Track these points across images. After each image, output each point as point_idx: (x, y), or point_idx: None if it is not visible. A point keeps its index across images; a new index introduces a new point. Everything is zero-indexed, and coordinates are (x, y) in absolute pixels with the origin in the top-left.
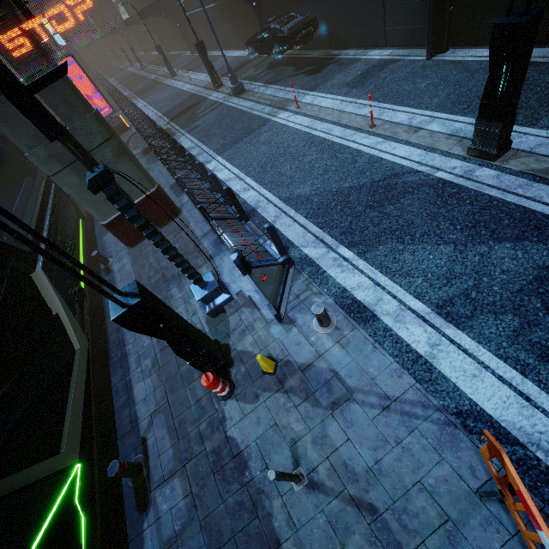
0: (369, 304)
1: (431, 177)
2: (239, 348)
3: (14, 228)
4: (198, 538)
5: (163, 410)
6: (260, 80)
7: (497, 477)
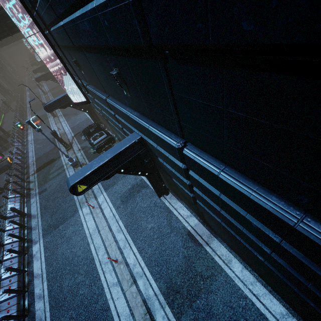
0: None
1: None
2: None
3: None
4: None
5: None
6: (88, 156)
7: None
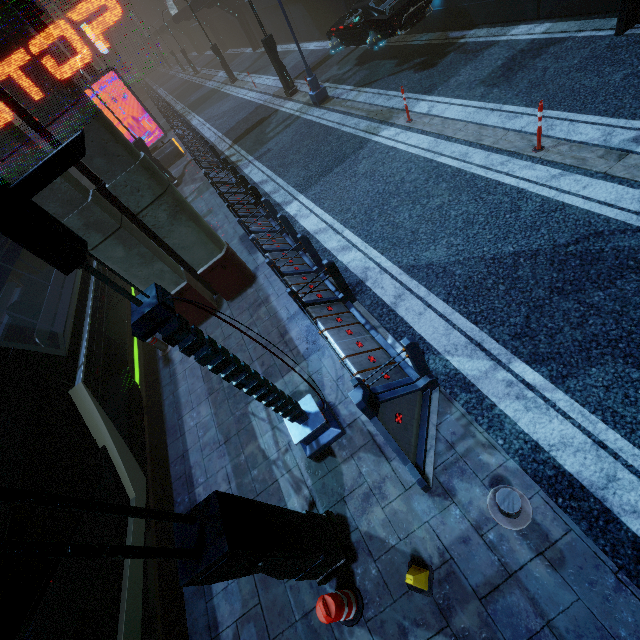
0: (591, 483)
1: None
2: (363, 528)
3: (46, 327)
4: None
5: (253, 618)
6: (348, 81)
7: None
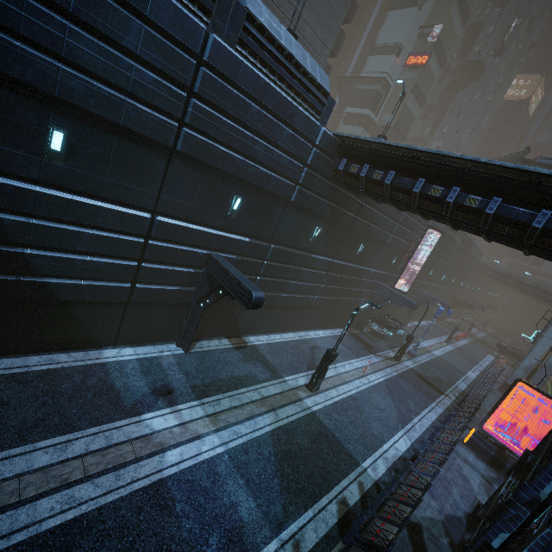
0: (486, 365)
1: (455, 349)
2: None
3: None
4: None
5: None
6: (397, 345)
7: (496, 363)
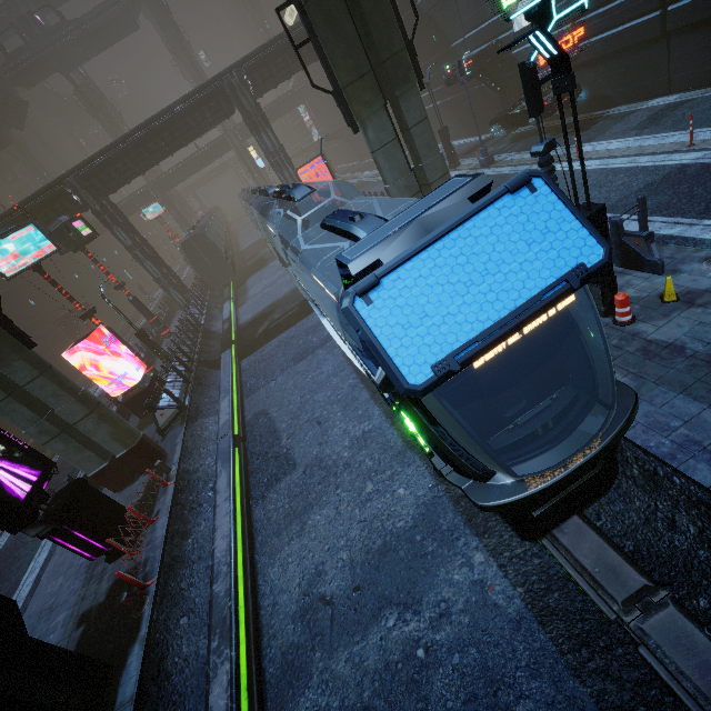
0: None
1: None
2: None
3: None
4: (658, 389)
5: None
6: (508, 151)
7: None
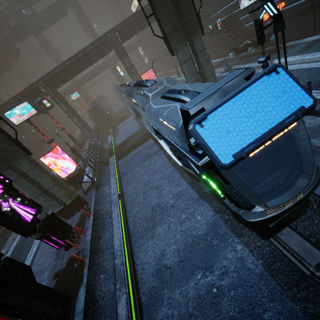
0: None
1: None
2: None
3: None
4: None
5: None
6: (238, 64)
7: None
